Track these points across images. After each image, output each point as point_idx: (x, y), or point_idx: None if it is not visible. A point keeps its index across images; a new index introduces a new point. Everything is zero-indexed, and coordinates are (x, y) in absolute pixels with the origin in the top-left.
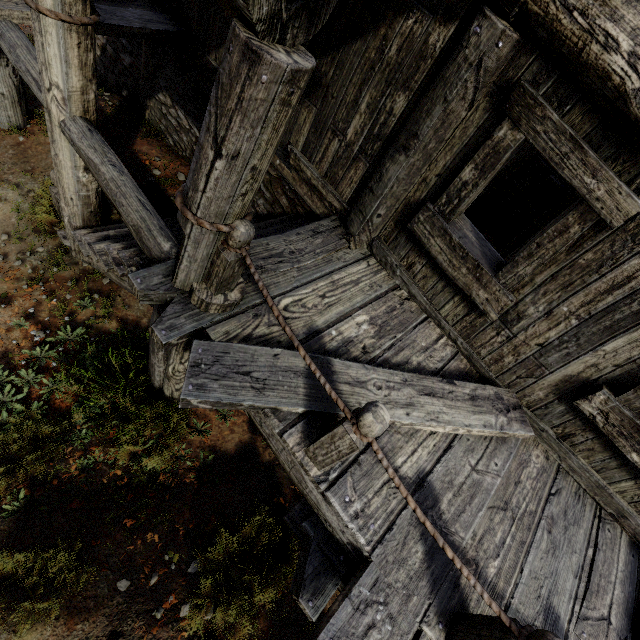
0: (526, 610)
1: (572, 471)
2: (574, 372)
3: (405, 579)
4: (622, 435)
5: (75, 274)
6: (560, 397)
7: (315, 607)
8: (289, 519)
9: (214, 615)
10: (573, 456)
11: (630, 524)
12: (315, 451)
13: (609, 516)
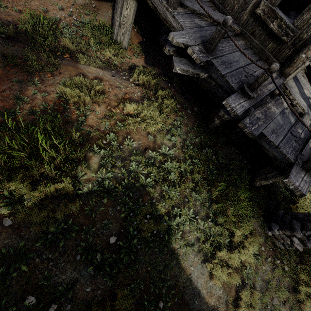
0: (228, 58)
1: (253, 47)
2: (256, 0)
3: (194, 36)
4: (268, 17)
5: (82, 3)
6: (251, 15)
7: (169, 49)
8: (162, 39)
9: (139, 77)
10: (254, 40)
11: (270, 60)
12: (171, 0)
13: (264, 61)
